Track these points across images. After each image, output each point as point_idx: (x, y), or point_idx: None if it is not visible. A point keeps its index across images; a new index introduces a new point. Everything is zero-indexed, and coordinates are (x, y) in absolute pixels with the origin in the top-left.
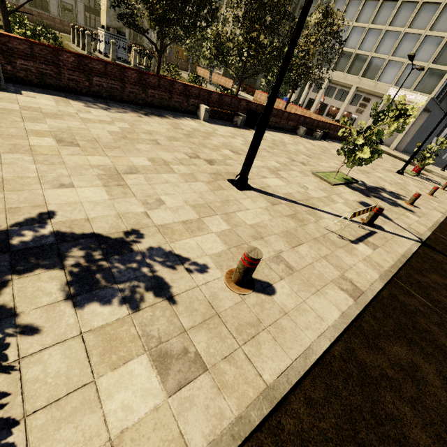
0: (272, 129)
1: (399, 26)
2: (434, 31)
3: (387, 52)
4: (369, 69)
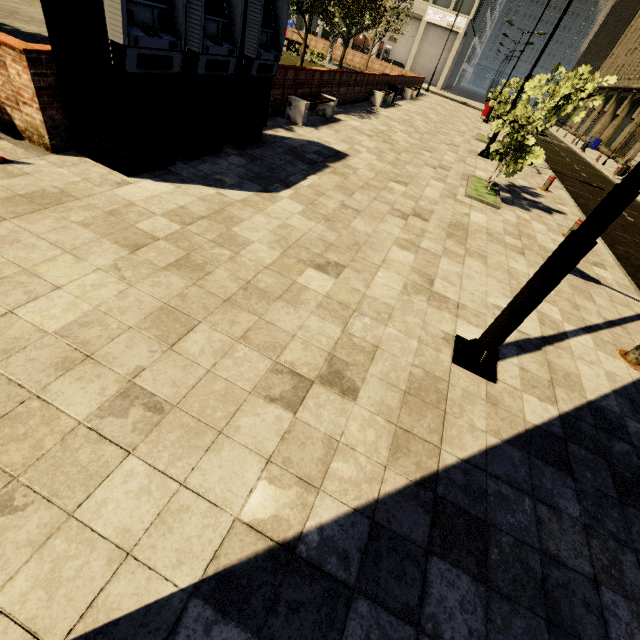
0: None
1: None
2: None
3: None
4: None
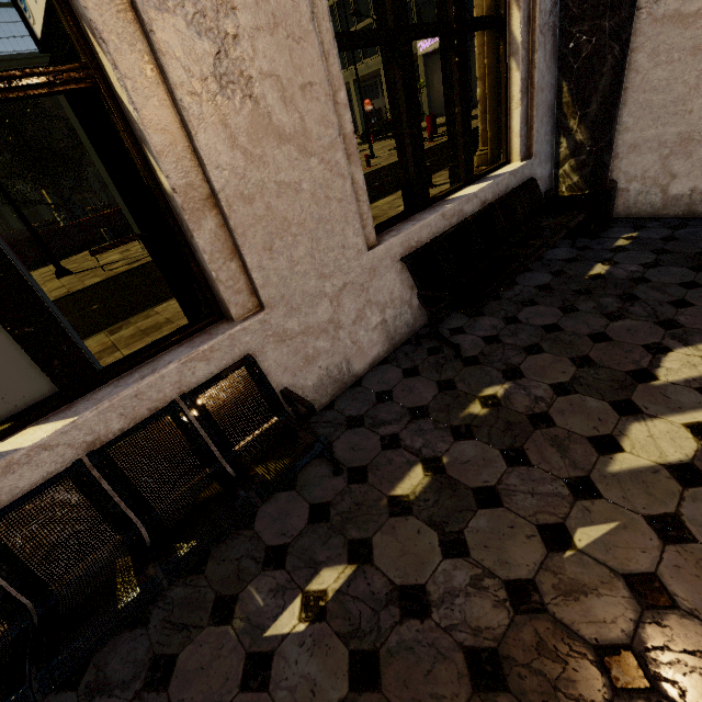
0: None
1: None
2: None
3: None
4: None
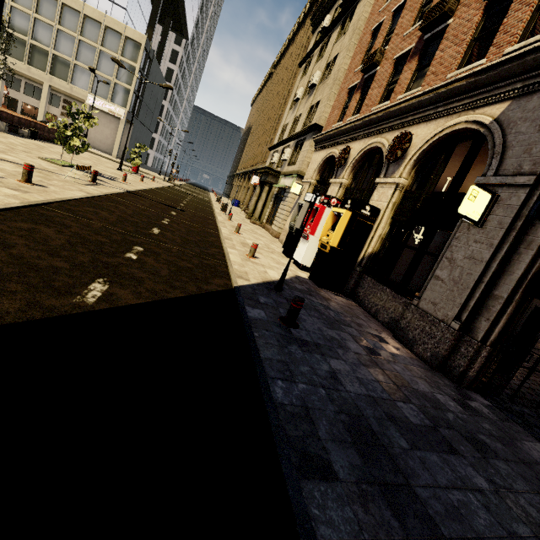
0: None
1: (71, 30)
2: (106, 48)
3: (70, 55)
4: (56, 67)
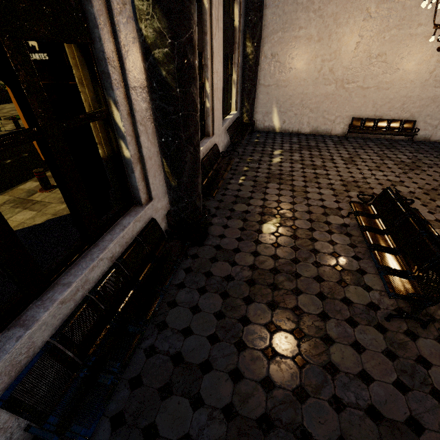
0: (1, 103)
1: None
2: None
3: None
4: None
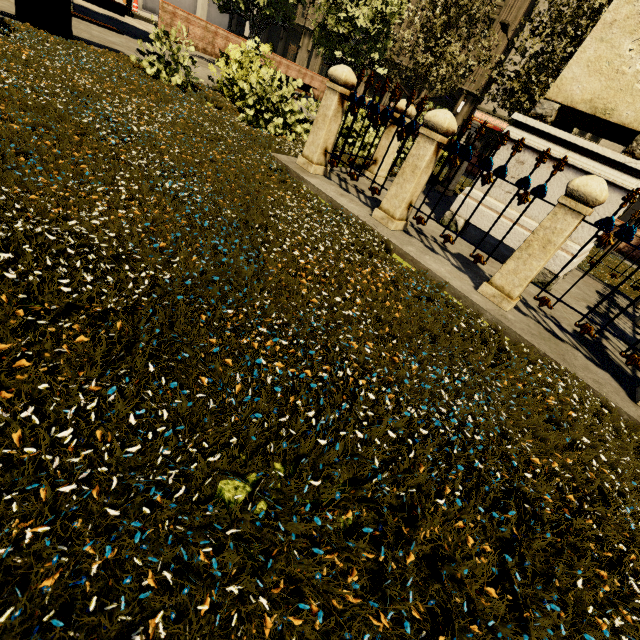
0: None
1: None
2: None
3: None
4: None
